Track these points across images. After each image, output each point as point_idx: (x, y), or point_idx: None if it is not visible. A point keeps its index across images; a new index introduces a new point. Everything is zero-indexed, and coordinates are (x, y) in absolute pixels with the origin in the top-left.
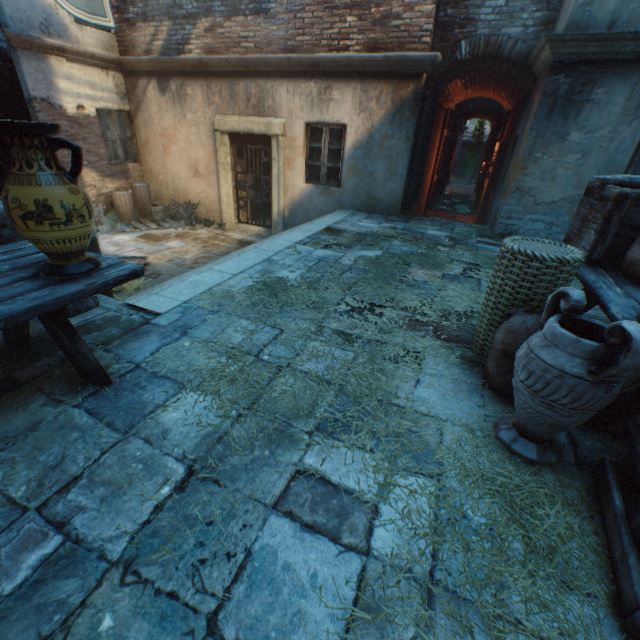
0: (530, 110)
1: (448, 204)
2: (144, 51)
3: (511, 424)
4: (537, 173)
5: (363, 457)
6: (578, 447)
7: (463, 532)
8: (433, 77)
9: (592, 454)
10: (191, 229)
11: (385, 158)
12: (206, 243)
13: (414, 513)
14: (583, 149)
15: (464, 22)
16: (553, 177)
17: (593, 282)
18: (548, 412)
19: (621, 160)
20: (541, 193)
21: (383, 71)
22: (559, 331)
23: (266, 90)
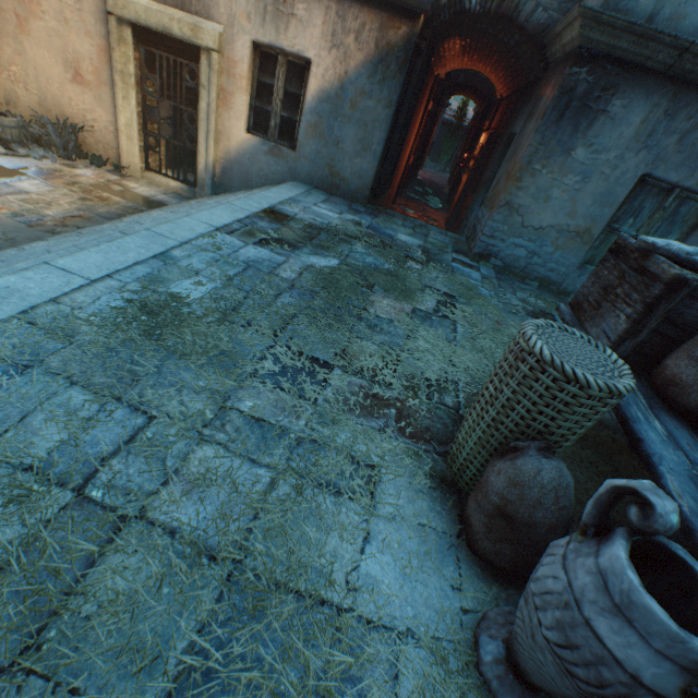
0: (537, 105)
1: (420, 193)
2: None
3: (502, 645)
4: (532, 189)
5: None
6: None
7: None
8: (432, 24)
9: None
10: (67, 165)
11: (358, 124)
12: (88, 193)
13: None
14: (585, 171)
15: None
16: (547, 198)
17: (626, 405)
18: None
19: (618, 194)
20: (531, 214)
21: None
22: (644, 601)
23: None
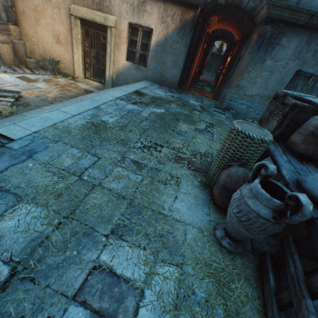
0: (250, 42)
1: (201, 85)
2: None
3: (223, 228)
4: (248, 79)
5: (139, 253)
6: (253, 240)
7: (192, 305)
8: (204, 11)
9: (259, 244)
10: (54, 77)
11: (172, 54)
12: (63, 88)
13: (165, 294)
14: (271, 70)
15: None
16: (254, 82)
17: (273, 151)
18: (245, 232)
19: (286, 79)
20: (247, 90)
21: None
22: (261, 191)
23: None
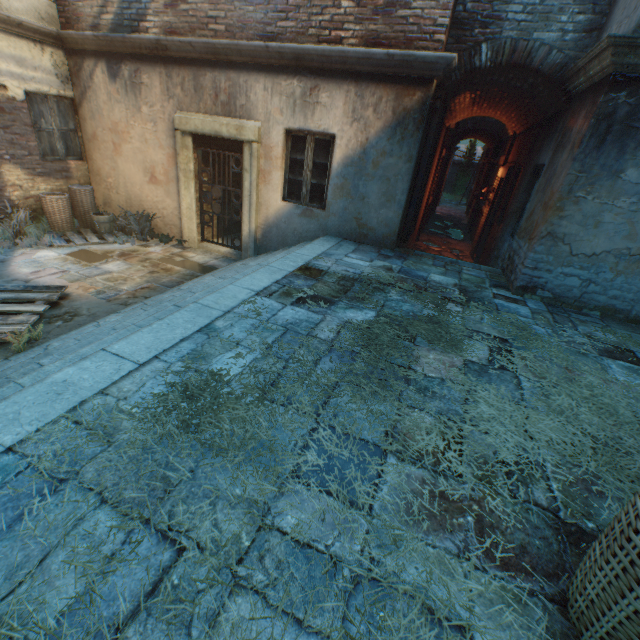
0: (566, 135)
1: (441, 227)
2: (90, 25)
3: None
4: (577, 216)
5: None
6: None
7: None
8: (444, 85)
9: None
10: (143, 245)
11: (381, 179)
12: (156, 267)
13: None
14: None
15: (487, 20)
16: (597, 223)
17: None
18: None
19: None
20: (580, 242)
21: (384, 72)
22: None
23: (238, 85)
